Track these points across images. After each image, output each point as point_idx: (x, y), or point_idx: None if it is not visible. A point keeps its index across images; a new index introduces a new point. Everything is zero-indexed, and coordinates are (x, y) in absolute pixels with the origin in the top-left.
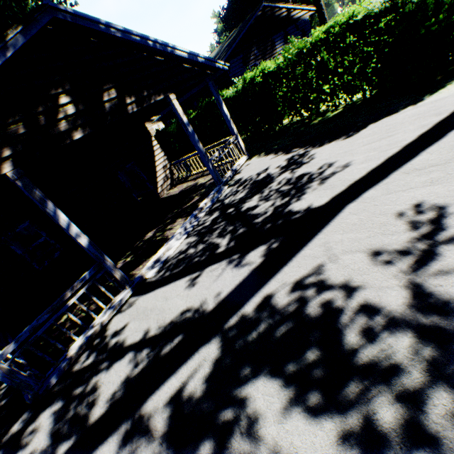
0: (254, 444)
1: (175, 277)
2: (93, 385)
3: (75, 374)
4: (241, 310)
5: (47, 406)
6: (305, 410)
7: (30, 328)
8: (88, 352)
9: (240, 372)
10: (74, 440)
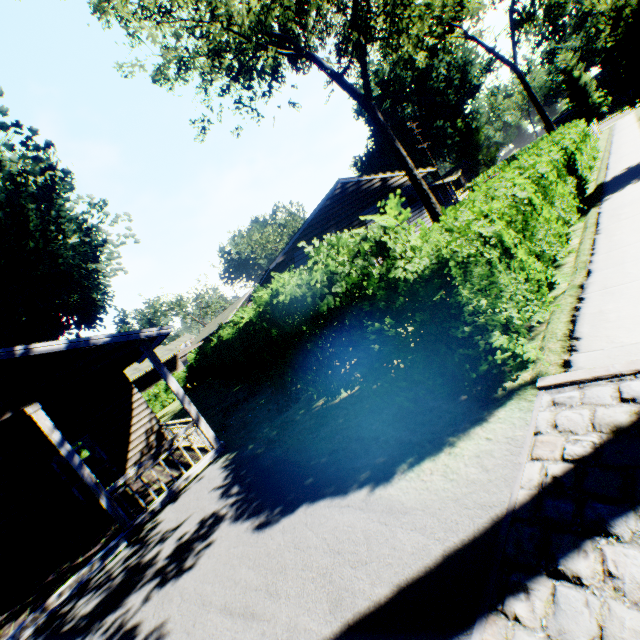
0: None
1: None
2: None
3: None
4: None
5: None
6: None
7: None
8: None
9: None
10: None
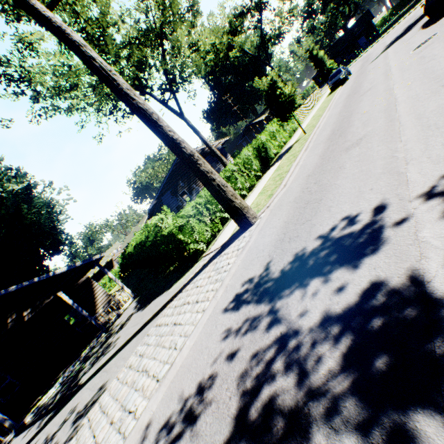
0: None
1: (30, 425)
2: None
3: None
4: None
5: None
6: None
7: None
8: None
9: None
10: None
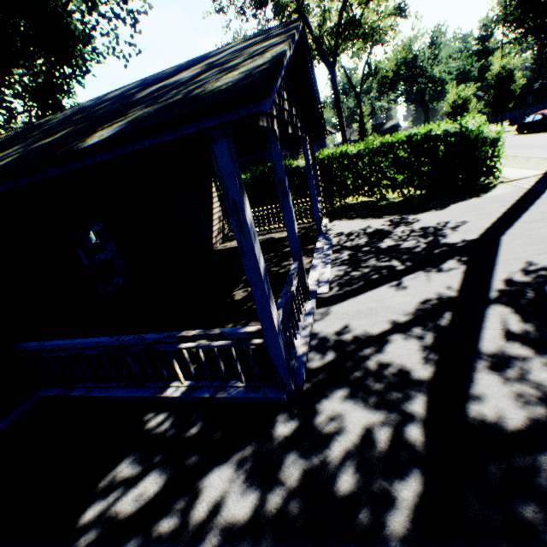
0: None
1: (364, 288)
2: (377, 364)
3: (324, 368)
4: (492, 289)
5: (317, 398)
6: None
7: (285, 301)
8: (315, 352)
9: None
10: (425, 395)
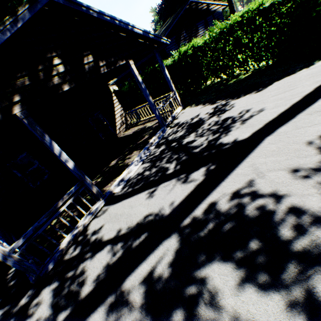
0: (217, 312)
1: (136, 191)
2: (81, 269)
3: (66, 261)
4: (192, 213)
5: (46, 285)
6: (255, 286)
7: (33, 228)
8: (74, 246)
9: (197, 258)
10: (71, 310)
